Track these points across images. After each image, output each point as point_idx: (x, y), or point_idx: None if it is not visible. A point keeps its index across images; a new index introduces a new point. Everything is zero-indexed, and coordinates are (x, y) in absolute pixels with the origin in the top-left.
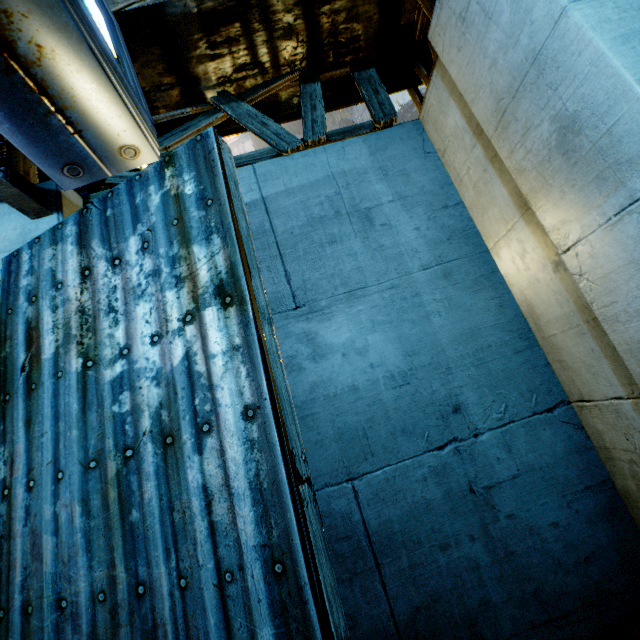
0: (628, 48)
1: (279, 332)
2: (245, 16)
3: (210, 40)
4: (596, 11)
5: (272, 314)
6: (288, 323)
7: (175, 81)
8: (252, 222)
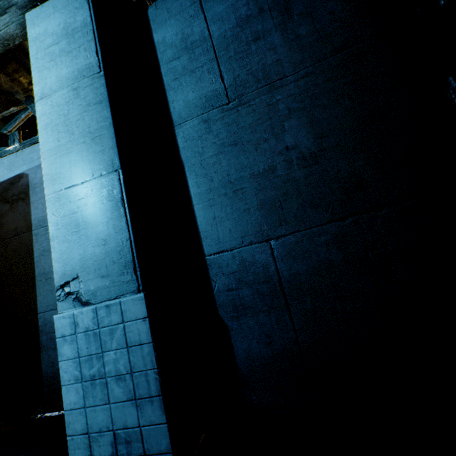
0: (46, 132)
1: (43, 237)
2: (16, 57)
3: (5, 73)
4: (43, 108)
5: (41, 228)
6: (47, 233)
7: (0, 95)
8: (38, 177)
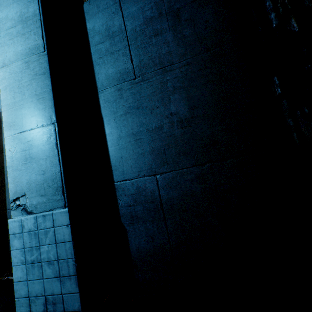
0: (5, 91)
1: None
2: None
3: None
4: (4, 73)
5: None
6: None
7: None
8: None
